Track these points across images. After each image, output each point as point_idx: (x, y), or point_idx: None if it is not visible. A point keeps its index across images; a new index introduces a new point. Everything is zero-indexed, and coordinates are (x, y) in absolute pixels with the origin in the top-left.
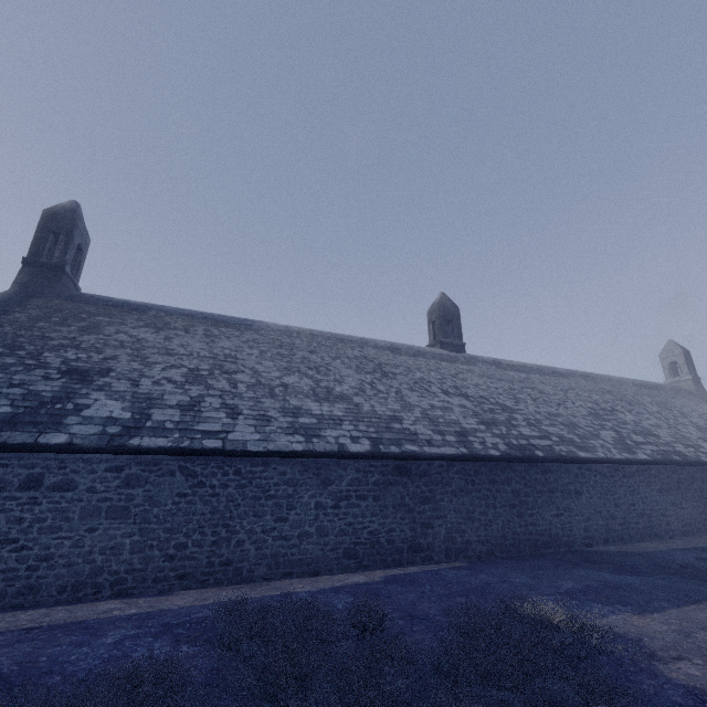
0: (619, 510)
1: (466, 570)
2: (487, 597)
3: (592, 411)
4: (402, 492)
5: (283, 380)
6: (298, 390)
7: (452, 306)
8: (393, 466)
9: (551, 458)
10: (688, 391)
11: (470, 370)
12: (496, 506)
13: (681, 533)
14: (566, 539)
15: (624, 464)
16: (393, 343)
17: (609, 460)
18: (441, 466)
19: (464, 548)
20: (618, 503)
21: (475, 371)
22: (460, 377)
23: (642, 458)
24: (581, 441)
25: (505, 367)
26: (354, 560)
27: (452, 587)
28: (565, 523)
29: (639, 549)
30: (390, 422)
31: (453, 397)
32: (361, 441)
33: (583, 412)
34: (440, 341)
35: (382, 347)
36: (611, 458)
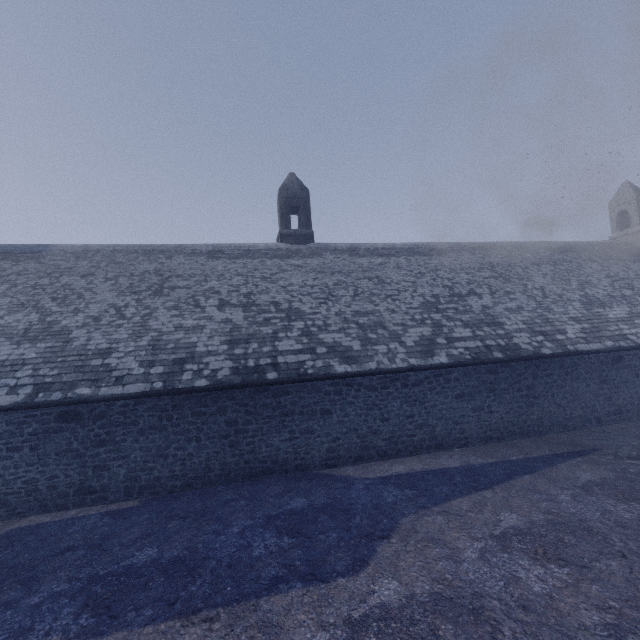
0: (386, 425)
1: (111, 518)
2: (7, 581)
3: (431, 300)
4: (69, 438)
5: (0, 321)
6: (7, 331)
7: (298, 189)
8: (58, 413)
9: (285, 381)
10: (632, 247)
11: (301, 265)
12: (201, 439)
13: (480, 439)
14: (298, 463)
15: (409, 372)
16: (218, 245)
17: (378, 371)
18: (125, 406)
19: (151, 485)
20: (387, 417)
21: (308, 266)
22: (273, 278)
23: (434, 363)
24: (361, 348)
25: (362, 253)
26: (5, 509)
27: (23, 555)
28: (300, 446)
29: (380, 472)
30: (91, 358)
31: (227, 309)
32: (22, 390)
33: (415, 304)
34: (280, 234)
35: (201, 252)
36: (381, 370)
